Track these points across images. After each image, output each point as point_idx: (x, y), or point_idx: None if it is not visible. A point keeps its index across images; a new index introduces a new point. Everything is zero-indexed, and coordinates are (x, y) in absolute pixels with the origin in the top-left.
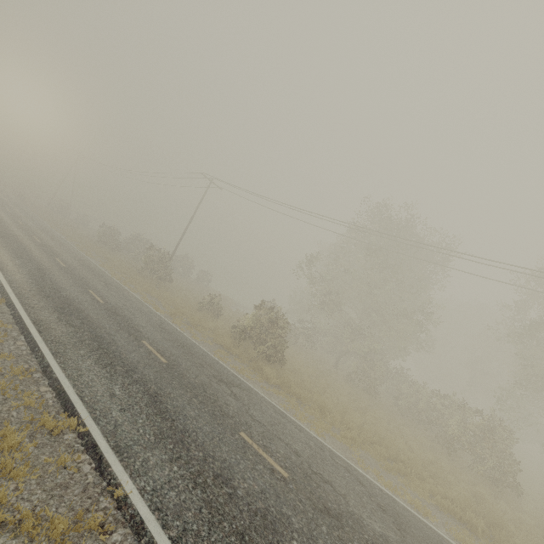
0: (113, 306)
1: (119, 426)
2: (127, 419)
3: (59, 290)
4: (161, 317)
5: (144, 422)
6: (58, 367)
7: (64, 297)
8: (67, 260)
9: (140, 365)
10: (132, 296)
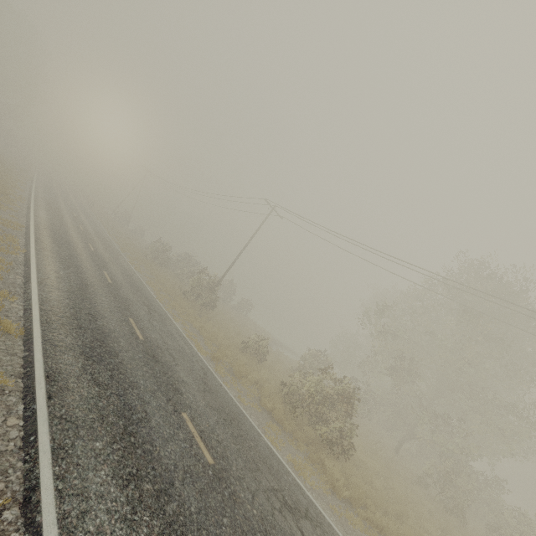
0: (153, 345)
1: None
2: None
3: (96, 317)
4: (204, 362)
5: None
6: (51, 491)
7: (99, 328)
8: (115, 275)
9: (178, 473)
10: (174, 327)
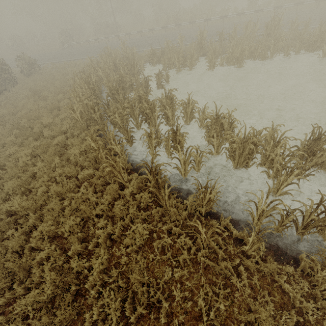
0: None
1: None
2: None
3: None
4: None
5: None
6: None
7: None
8: None
9: None
10: None
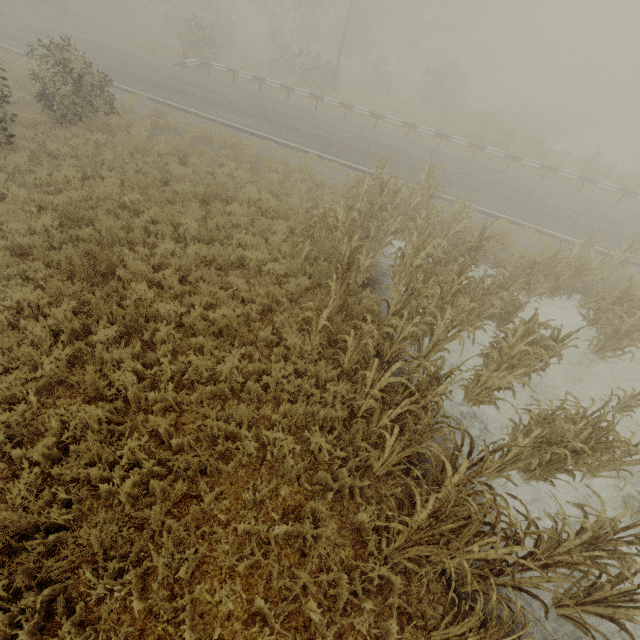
0: None
1: None
2: None
3: None
4: None
5: None
6: None
7: None
8: None
9: None
10: None
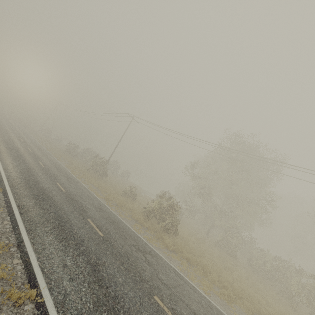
0: (71, 193)
1: (67, 295)
2: (73, 288)
3: (38, 182)
4: (100, 201)
5: (86, 290)
6: (29, 242)
7: (40, 187)
8: (46, 163)
9: (85, 238)
10: (82, 186)
